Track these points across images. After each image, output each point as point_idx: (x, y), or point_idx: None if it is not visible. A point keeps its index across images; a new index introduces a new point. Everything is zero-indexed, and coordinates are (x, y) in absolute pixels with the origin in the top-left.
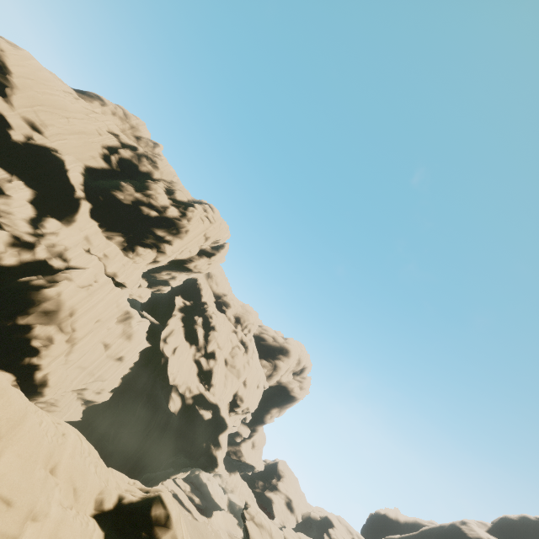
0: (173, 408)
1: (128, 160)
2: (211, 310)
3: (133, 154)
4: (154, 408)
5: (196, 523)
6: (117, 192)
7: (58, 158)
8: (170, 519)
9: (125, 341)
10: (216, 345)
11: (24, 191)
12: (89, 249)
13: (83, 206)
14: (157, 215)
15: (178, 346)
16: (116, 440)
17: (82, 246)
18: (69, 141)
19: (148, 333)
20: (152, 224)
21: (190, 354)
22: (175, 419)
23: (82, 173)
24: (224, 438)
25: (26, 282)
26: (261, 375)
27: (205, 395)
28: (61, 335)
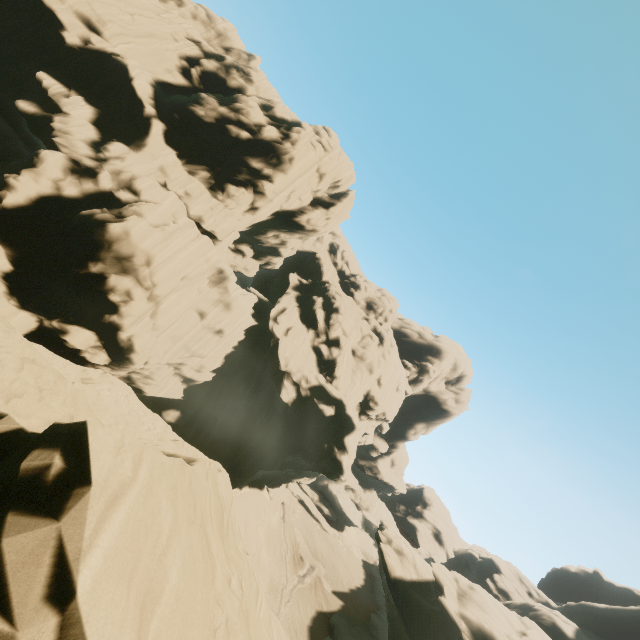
0: (286, 398)
1: (213, 74)
2: (334, 289)
3: (219, 65)
4: (265, 398)
5: (325, 534)
6: (196, 106)
7: (120, 63)
8: (71, 489)
9: (223, 311)
10: (341, 331)
11: (83, 108)
12: (166, 183)
13: (155, 127)
14: (250, 137)
15: (291, 328)
16: (224, 428)
17: (156, 178)
18: (135, 45)
19: (256, 311)
20: (243, 151)
21: (307, 339)
22: (290, 413)
23: (151, 85)
24: (351, 441)
25: (89, 216)
26: (402, 374)
27: (325, 387)
28: (141, 290)
